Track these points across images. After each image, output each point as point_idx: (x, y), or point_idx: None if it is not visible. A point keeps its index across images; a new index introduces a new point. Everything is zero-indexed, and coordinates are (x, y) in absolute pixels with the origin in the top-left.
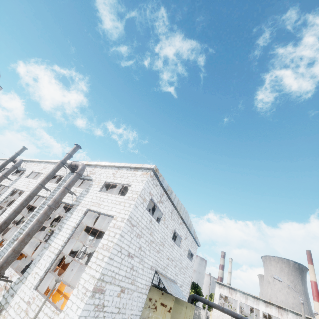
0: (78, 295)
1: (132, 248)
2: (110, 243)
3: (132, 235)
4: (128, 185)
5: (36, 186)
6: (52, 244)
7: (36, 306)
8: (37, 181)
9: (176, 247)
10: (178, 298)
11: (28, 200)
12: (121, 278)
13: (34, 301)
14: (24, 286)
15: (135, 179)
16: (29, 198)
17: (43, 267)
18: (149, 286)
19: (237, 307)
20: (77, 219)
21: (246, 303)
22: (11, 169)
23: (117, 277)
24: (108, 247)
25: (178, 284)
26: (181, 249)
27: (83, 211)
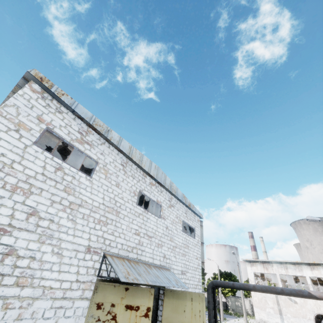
0: None
1: (0, 213)
2: None
3: None
4: None
5: None
6: None
7: None
8: None
9: (153, 218)
10: (176, 291)
11: None
12: None
13: None
14: None
15: None
16: None
17: None
18: (92, 283)
19: (278, 282)
20: None
21: (287, 273)
22: None
23: None
24: None
25: (175, 272)
26: (164, 221)
27: None
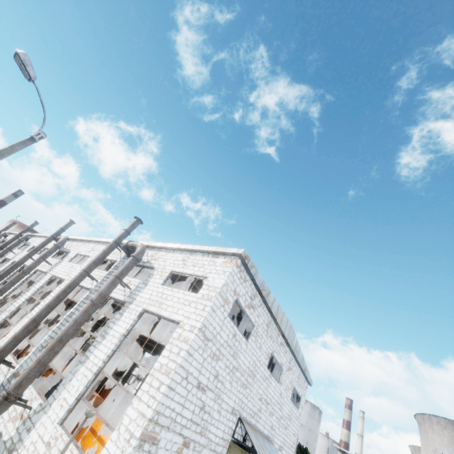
0: (118, 442)
1: (205, 375)
2: (171, 363)
3: (205, 354)
4: (203, 277)
5: (78, 273)
6: (90, 358)
7: (58, 452)
8: (81, 266)
9: (274, 383)
10: None
11: (67, 291)
12: (185, 422)
13: (56, 443)
14: (46, 417)
15: (215, 268)
16: (68, 289)
17: (75, 391)
18: (228, 442)
19: None
20: (127, 322)
21: None
22: (52, 249)
23: (180, 421)
24: (169, 370)
25: (275, 445)
26: (281, 386)
27: (137, 311)
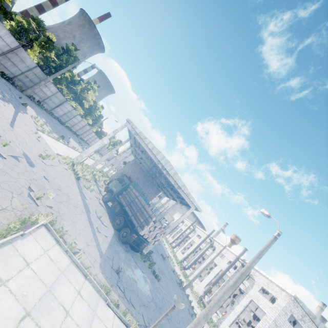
0: None
1: None
2: (263, 327)
3: None
4: (276, 297)
5: (225, 269)
6: (234, 309)
7: None
8: (223, 261)
9: None
10: None
11: (222, 276)
12: None
13: None
14: (224, 322)
15: (281, 296)
16: (222, 275)
17: (231, 318)
18: None
19: None
20: (246, 302)
21: None
22: (210, 245)
23: None
24: None
25: None
26: None
27: (249, 299)
